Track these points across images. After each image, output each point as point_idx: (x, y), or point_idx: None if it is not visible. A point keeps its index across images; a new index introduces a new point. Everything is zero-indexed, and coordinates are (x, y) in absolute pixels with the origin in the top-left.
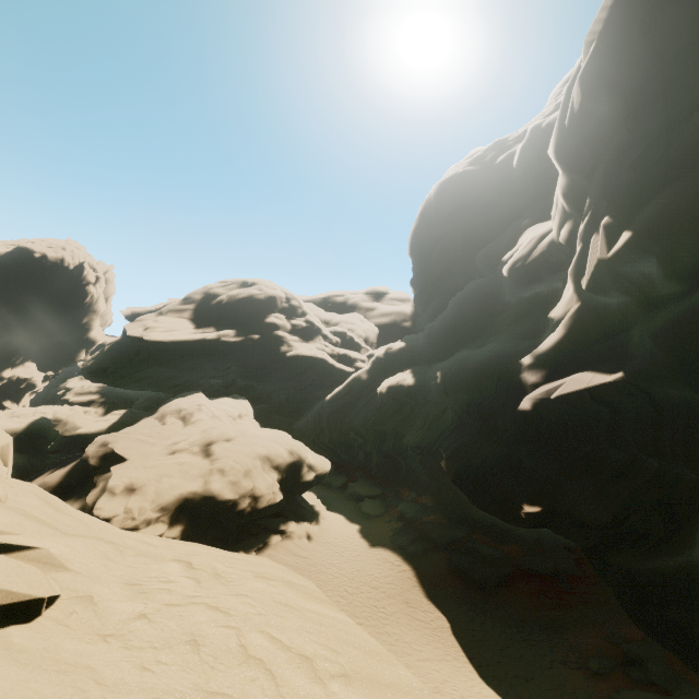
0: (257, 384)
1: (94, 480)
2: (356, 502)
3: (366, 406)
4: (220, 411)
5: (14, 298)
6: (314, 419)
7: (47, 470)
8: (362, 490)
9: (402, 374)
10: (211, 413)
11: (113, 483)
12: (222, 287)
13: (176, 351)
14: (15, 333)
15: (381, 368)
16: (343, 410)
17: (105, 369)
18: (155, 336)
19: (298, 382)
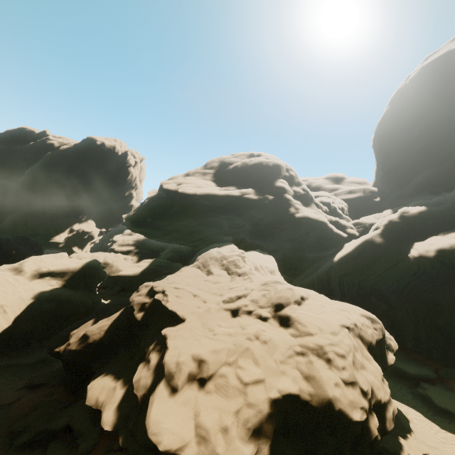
0: (261, 243)
1: (140, 345)
2: (405, 384)
3: (393, 271)
4: (260, 264)
5: (83, 173)
6: (321, 279)
7: (90, 317)
8: (407, 369)
9: (443, 237)
10: (253, 266)
11: (170, 364)
12: (233, 158)
13: (204, 205)
14: (83, 199)
15: (397, 232)
16: (357, 272)
17: (144, 219)
18: (188, 189)
19: (298, 244)
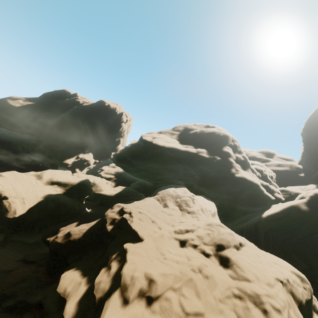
0: (205, 191)
1: (106, 252)
2: None
3: (317, 236)
4: (205, 207)
5: (93, 122)
6: (249, 229)
7: (75, 220)
8: None
9: None
10: (200, 207)
11: (126, 277)
12: (194, 126)
13: (168, 155)
14: (89, 138)
15: None
16: (282, 230)
17: (125, 158)
18: (160, 142)
19: (234, 197)
